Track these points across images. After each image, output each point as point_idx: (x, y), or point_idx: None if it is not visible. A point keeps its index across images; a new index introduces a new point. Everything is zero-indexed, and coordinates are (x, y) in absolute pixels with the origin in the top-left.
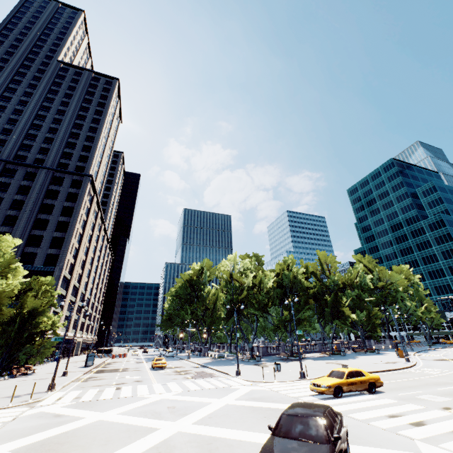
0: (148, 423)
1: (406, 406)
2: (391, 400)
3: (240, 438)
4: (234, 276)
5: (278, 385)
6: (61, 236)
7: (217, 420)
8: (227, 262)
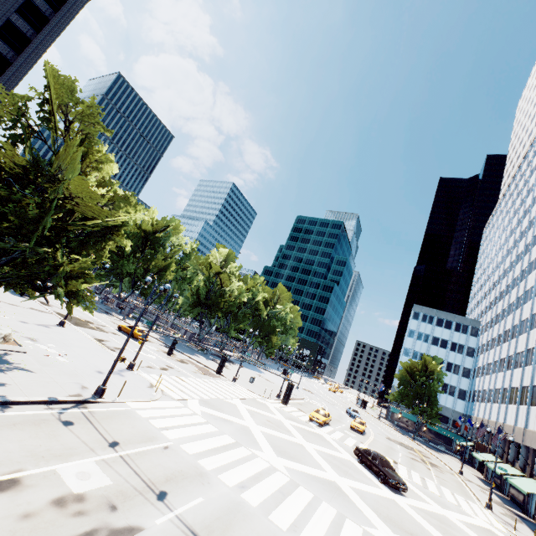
0: (289, 438)
1: (351, 439)
2: (342, 433)
3: (338, 455)
4: (223, 276)
5: (278, 404)
6: (5, 54)
7: (310, 440)
8: (218, 254)
